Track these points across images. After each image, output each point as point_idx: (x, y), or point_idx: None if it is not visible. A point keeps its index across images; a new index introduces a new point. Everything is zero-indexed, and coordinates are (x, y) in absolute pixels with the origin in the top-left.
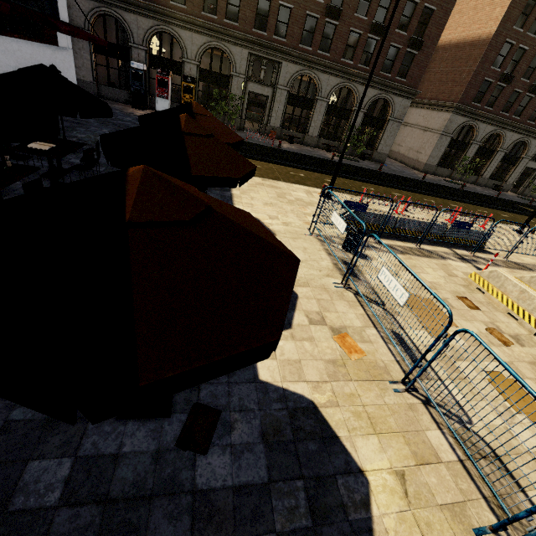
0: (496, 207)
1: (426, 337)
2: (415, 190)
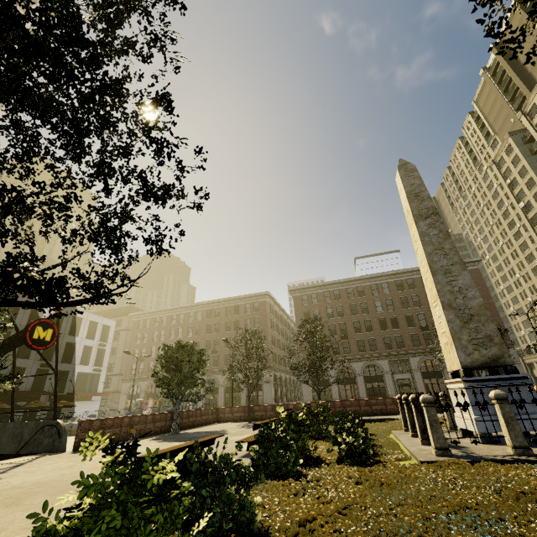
0: None
1: None
2: None
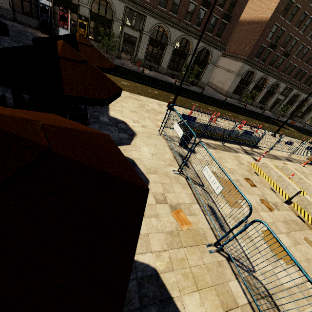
0: (261, 120)
1: (228, 208)
2: (221, 107)
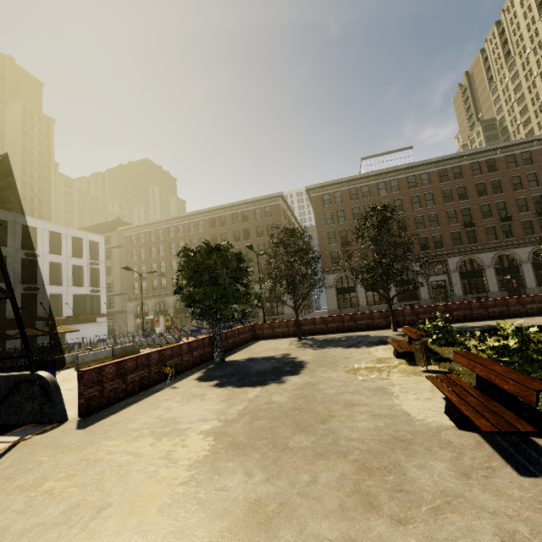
0: None
1: None
2: None
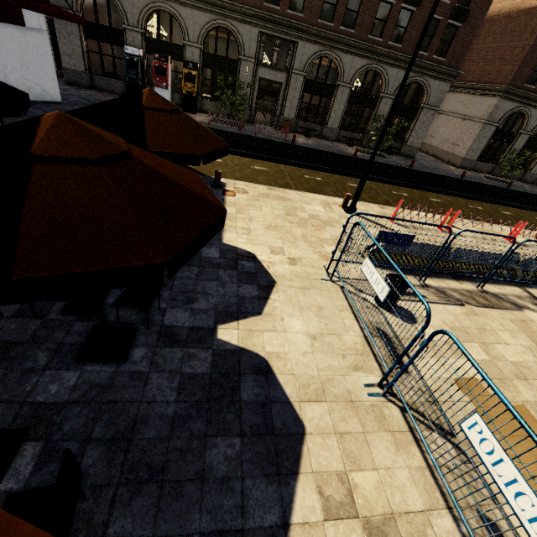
0: None
1: None
2: (456, 193)
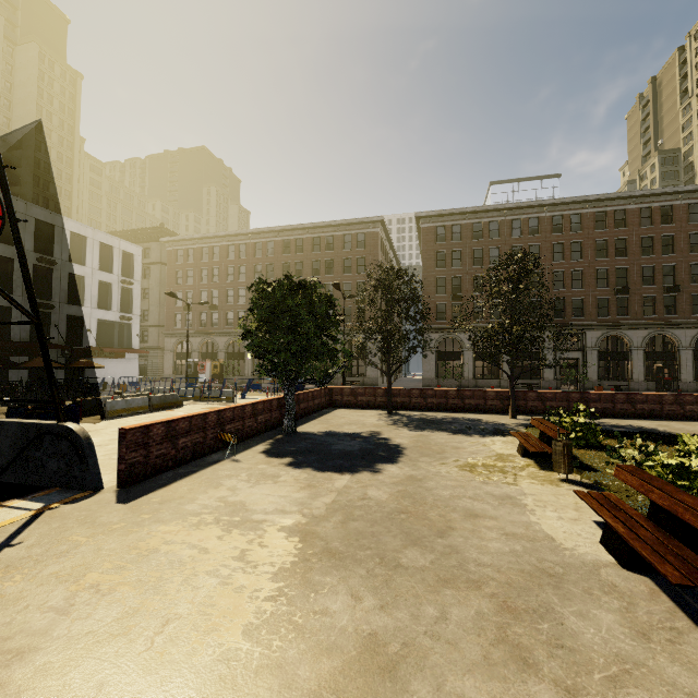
0: None
1: None
2: None
